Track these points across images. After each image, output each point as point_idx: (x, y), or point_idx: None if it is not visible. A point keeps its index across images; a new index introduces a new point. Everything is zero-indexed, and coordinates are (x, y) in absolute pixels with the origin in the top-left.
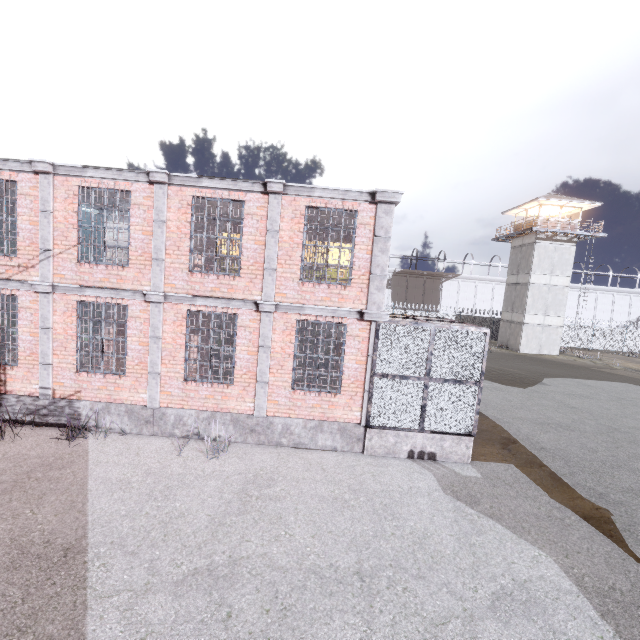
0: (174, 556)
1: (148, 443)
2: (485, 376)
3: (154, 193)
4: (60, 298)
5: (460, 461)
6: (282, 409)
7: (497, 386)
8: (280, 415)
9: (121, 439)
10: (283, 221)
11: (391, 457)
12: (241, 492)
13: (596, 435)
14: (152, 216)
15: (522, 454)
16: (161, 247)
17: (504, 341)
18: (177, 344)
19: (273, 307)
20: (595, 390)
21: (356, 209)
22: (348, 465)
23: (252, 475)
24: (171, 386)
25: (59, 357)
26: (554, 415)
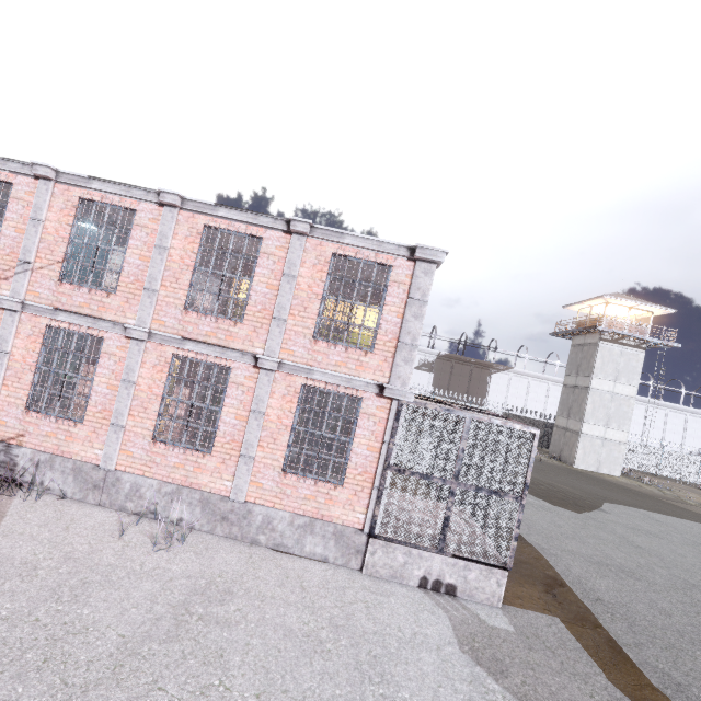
0: (42, 700)
1: (88, 515)
2: (531, 490)
3: (162, 216)
4: (28, 319)
5: (488, 602)
6: (266, 495)
7: (545, 504)
8: (262, 503)
9: (56, 504)
10: (304, 266)
11: (397, 582)
12: (181, 605)
13: (669, 590)
14: (154, 241)
15: (571, 604)
16: (157, 276)
17: (557, 451)
18: (153, 393)
19: (275, 364)
20: (665, 527)
21: (390, 264)
22: (337, 586)
23: (205, 581)
24: (135, 445)
25: (9, 389)
26: (614, 554)
